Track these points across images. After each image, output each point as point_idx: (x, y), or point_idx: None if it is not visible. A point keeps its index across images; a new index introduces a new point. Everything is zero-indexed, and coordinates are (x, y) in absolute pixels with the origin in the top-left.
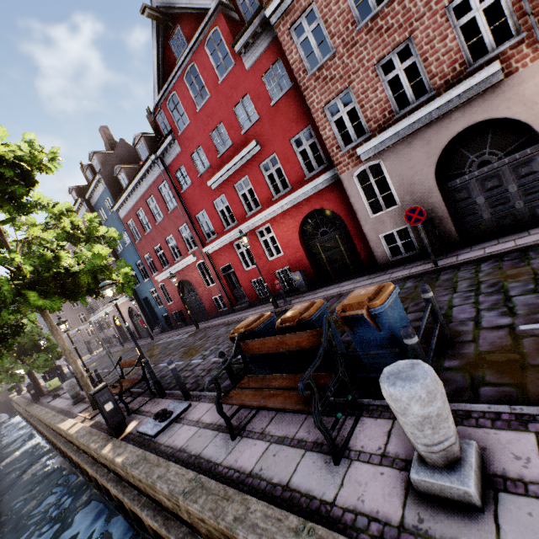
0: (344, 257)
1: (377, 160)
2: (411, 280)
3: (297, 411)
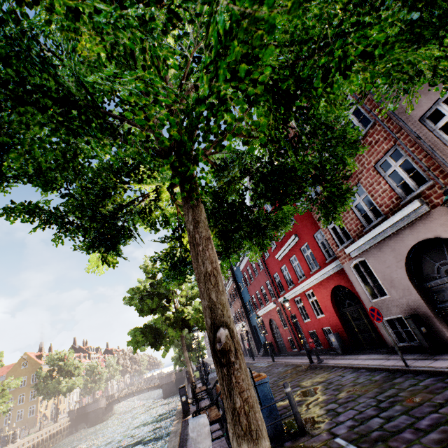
0: (369, 329)
1: (363, 257)
2: (384, 373)
3: (224, 436)
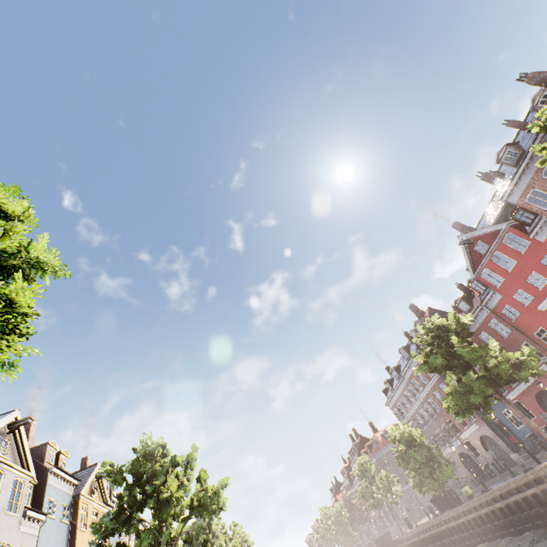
0: None
1: None
2: None
3: None
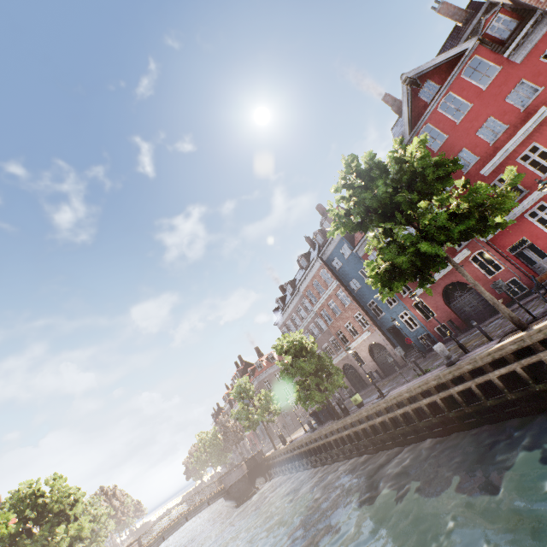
0: None
1: None
2: None
3: None
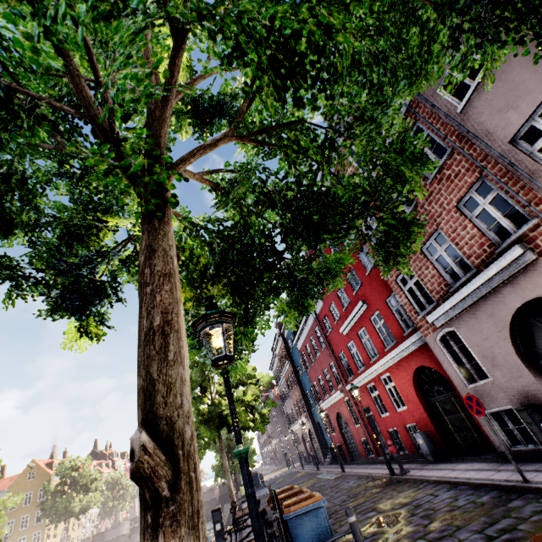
0: (469, 426)
1: (451, 327)
2: (494, 492)
3: None
